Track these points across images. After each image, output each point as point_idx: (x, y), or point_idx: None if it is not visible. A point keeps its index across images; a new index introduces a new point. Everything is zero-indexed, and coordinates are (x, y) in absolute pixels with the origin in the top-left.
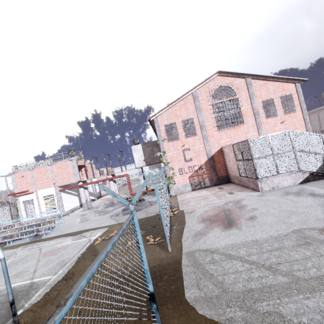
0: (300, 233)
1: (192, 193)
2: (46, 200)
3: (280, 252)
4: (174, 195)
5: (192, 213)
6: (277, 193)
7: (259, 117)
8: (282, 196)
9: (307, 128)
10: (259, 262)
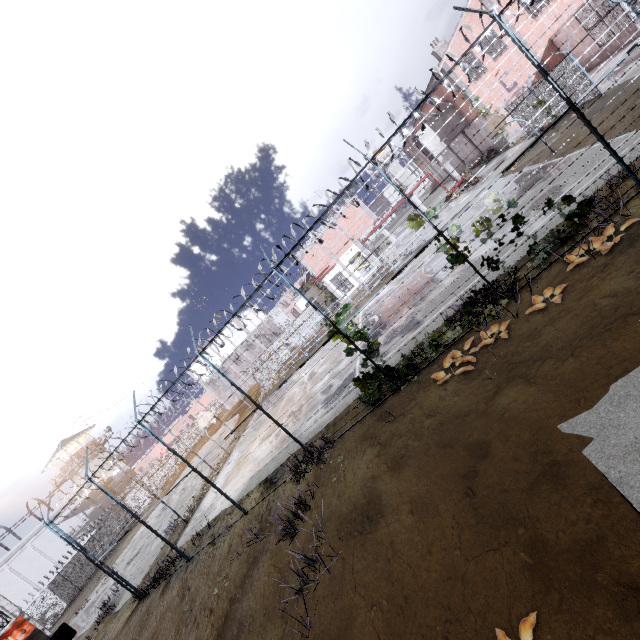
0: None
1: None
2: (353, 264)
3: None
4: (515, 142)
5: None
6: None
7: None
8: None
9: None
10: None
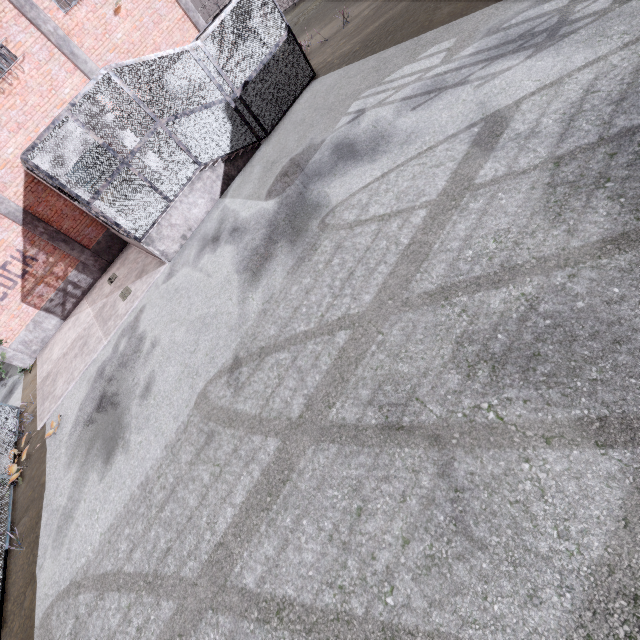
0: (205, 404)
1: (64, 333)
2: None
3: (173, 503)
4: (33, 362)
5: (59, 433)
6: (191, 253)
7: (42, 14)
8: (196, 262)
9: (184, 7)
10: (142, 573)
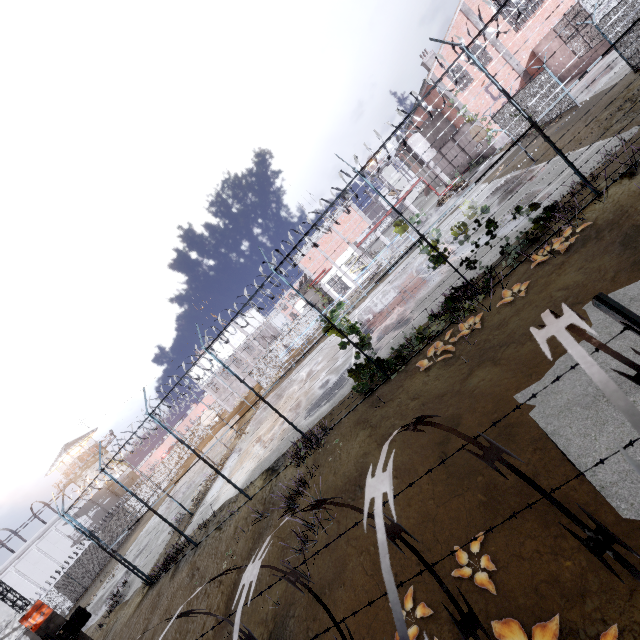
0: None
1: None
2: (349, 266)
3: None
4: (502, 148)
5: None
6: None
7: None
8: None
9: None
10: None
